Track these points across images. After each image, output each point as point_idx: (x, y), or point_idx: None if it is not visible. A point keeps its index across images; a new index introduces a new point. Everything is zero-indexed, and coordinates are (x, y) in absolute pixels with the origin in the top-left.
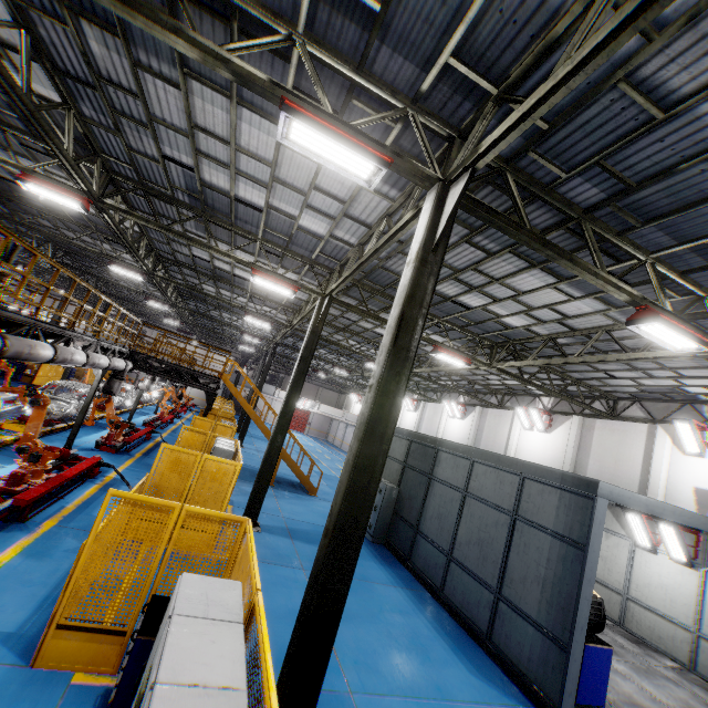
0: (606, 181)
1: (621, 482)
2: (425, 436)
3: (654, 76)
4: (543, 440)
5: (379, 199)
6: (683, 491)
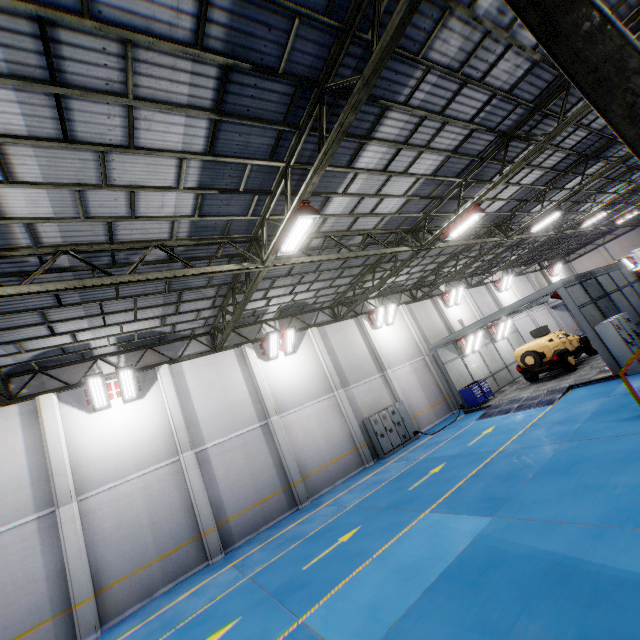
0: None
1: (441, 333)
2: (585, 273)
3: None
4: (393, 331)
5: None
6: (457, 324)
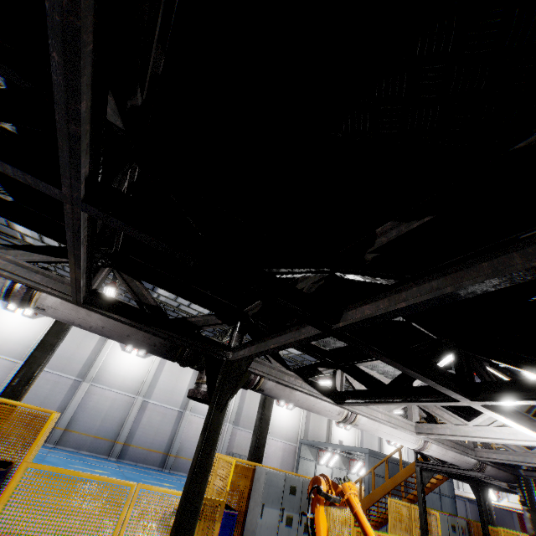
0: None
1: (320, 439)
2: (397, 459)
3: None
4: (288, 414)
5: None
6: (337, 441)
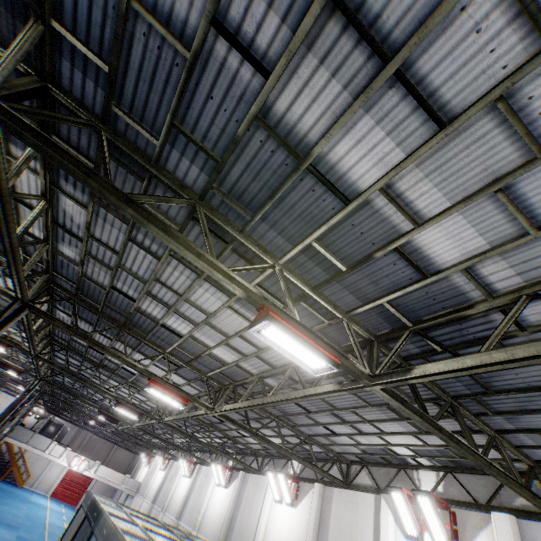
0: (198, 156)
1: None
2: (97, 506)
3: (161, 1)
4: (290, 517)
5: (35, 177)
6: None
